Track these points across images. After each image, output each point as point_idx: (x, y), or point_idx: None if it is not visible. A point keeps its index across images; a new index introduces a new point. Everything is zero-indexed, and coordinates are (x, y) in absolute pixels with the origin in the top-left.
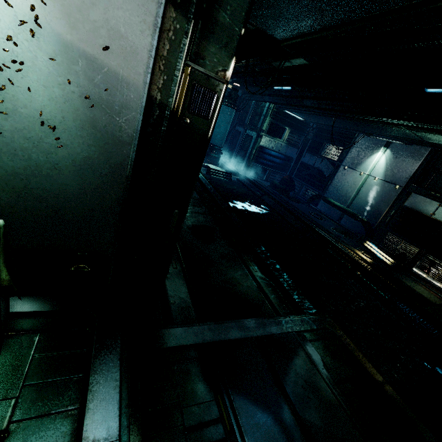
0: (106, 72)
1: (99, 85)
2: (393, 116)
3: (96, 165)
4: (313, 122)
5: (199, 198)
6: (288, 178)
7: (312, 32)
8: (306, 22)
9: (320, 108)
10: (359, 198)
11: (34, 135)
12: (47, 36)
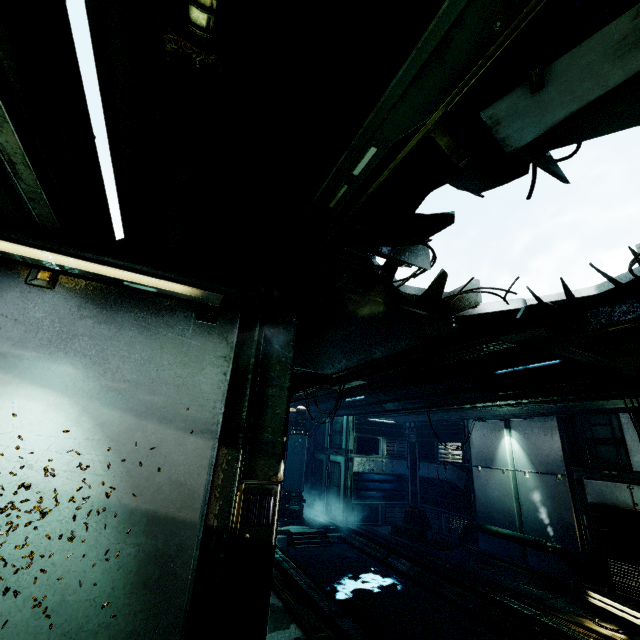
0: (164, 520)
1: (156, 536)
2: (485, 400)
3: (140, 639)
4: (409, 421)
5: (284, 605)
6: (413, 509)
7: (357, 365)
8: (348, 361)
9: (405, 408)
10: (526, 510)
11: (74, 625)
12: (116, 511)
